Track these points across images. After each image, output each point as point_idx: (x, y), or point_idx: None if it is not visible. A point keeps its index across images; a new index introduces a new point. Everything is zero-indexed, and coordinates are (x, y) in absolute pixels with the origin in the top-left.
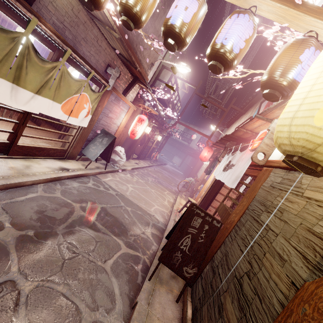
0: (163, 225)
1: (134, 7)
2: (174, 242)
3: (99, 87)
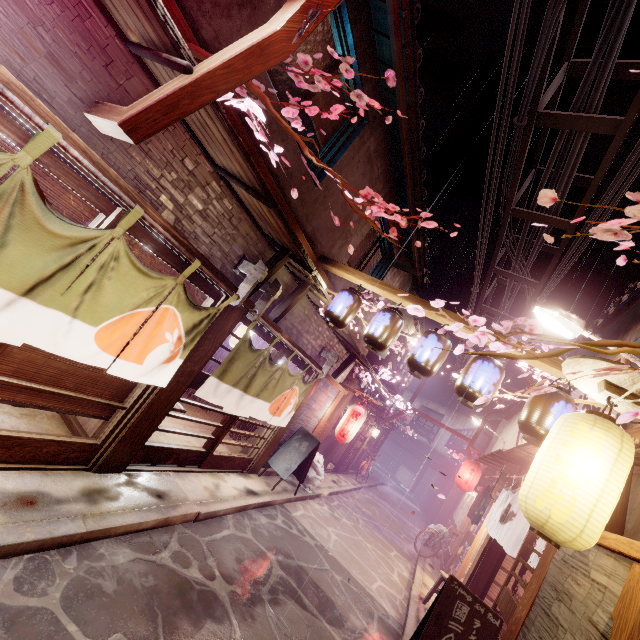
0: (396, 624)
1: (380, 341)
2: None
3: (309, 374)
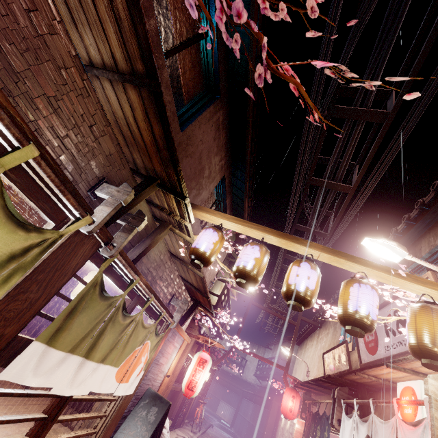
0: None
1: (254, 273)
2: None
3: (160, 325)
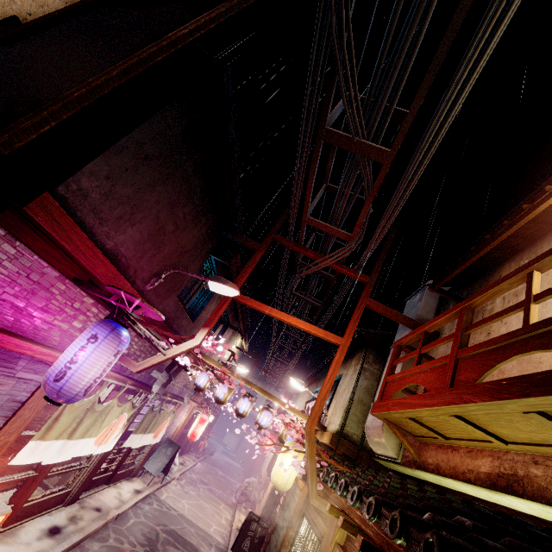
0: (224, 546)
1: (223, 401)
2: (239, 545)
3: (176, 405)
